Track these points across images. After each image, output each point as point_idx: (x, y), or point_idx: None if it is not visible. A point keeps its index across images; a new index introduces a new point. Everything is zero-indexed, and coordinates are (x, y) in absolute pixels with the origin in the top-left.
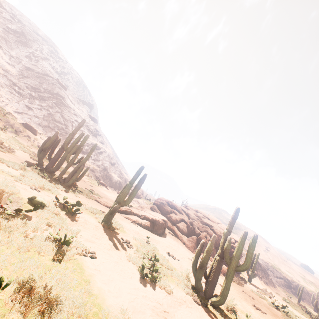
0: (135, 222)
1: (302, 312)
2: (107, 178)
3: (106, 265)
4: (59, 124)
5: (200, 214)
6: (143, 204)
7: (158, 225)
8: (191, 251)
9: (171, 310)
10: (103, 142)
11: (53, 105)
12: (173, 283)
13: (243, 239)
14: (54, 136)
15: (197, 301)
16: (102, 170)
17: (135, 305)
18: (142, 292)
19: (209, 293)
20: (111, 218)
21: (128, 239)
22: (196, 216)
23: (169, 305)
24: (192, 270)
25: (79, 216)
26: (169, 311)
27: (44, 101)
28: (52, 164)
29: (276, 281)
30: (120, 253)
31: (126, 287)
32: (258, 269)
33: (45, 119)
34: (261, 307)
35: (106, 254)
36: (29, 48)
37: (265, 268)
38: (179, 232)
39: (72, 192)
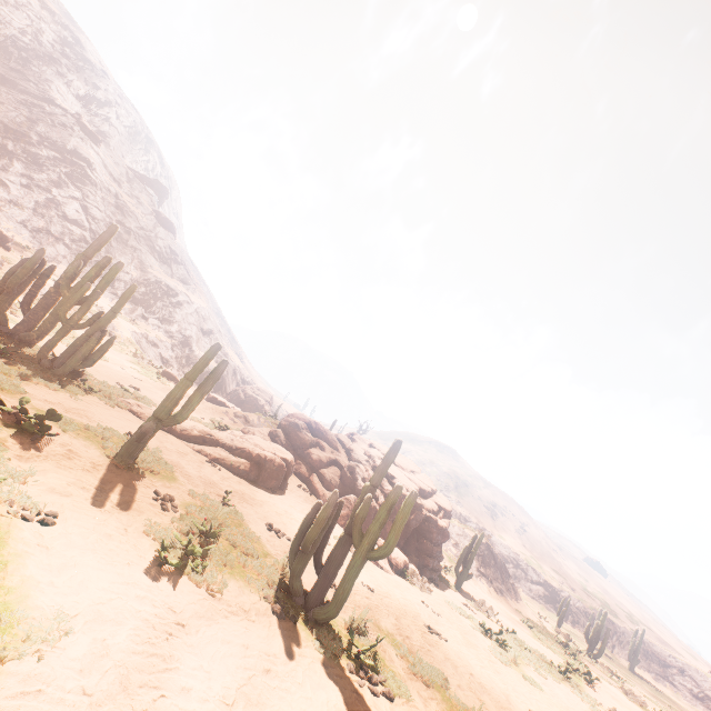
0: (217, 461)
1: (553, 644)
2: (189, 364)
3: (77, 539)
4: (76, 229)
5: (375, 452)
6: (258, 424)
7: (271, 469)
8: (341, 526)
9: (197, 623)
10: (188, 281)
11: (63, 179)
12: (240, 579)
13: (391, 500)
14: (33, 259)
15: (277, 612)
16: (178, 344)
17: (106, 610)
18: (139, 590)
19: (314, 599)
20: (139, 449)
21: (173, 494)
22: (365, 455)
23: (198, 615)
24: (289, 556)
25: (55, 442)
26: (189, 624)
27: (39, 168)
28: (29, 323)
29: (530, 590)
30: (133, 520)
31: (105, 579)
32: (490, 565)
33: (40, 212)
34: (448, 630)
35: (91, 519)
36: (4, 25)
37: (513, 565)
38: (323, 486)
39: (68, 389)
